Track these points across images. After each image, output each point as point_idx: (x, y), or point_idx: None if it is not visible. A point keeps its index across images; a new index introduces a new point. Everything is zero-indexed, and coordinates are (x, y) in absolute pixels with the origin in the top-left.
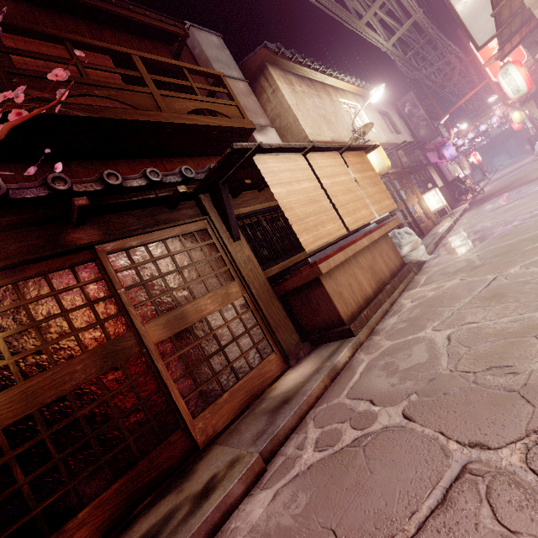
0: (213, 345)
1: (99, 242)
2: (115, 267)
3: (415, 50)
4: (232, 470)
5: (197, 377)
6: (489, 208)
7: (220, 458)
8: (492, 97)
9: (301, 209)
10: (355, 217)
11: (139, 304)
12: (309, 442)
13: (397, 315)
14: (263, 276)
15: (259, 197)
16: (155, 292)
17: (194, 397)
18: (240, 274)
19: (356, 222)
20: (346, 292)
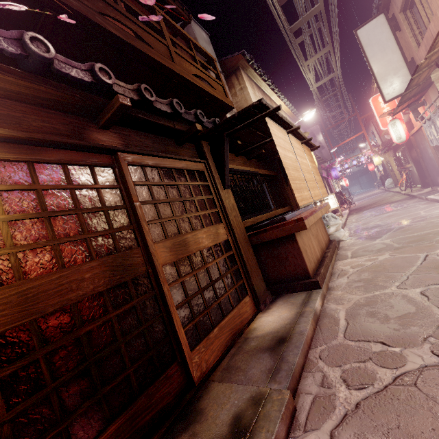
0: (205, 279)
1: (123, 149)
2: (132, 179)
3: (328, 97)
4: (263, 409)
5: (193, 307)
6: (371, 214)
7: (232, 396)
8: (362, 144)
9: (292, 172)
10: (314, 192)
11: (151, 222)
12: (334, 380)
13: (345, 277)
14: (242, 225)
15: (236, 161)
16: (164, 214)
17: (190, 328)
18: (227, 218)
19: (315, 196)
20: (308, 251)
